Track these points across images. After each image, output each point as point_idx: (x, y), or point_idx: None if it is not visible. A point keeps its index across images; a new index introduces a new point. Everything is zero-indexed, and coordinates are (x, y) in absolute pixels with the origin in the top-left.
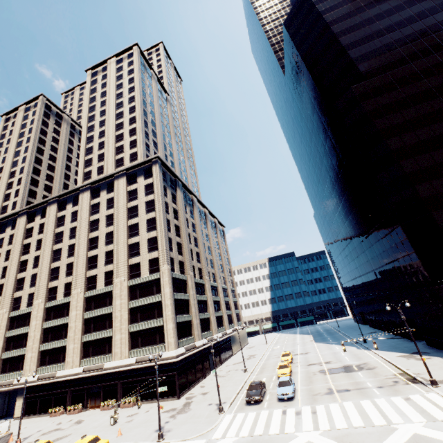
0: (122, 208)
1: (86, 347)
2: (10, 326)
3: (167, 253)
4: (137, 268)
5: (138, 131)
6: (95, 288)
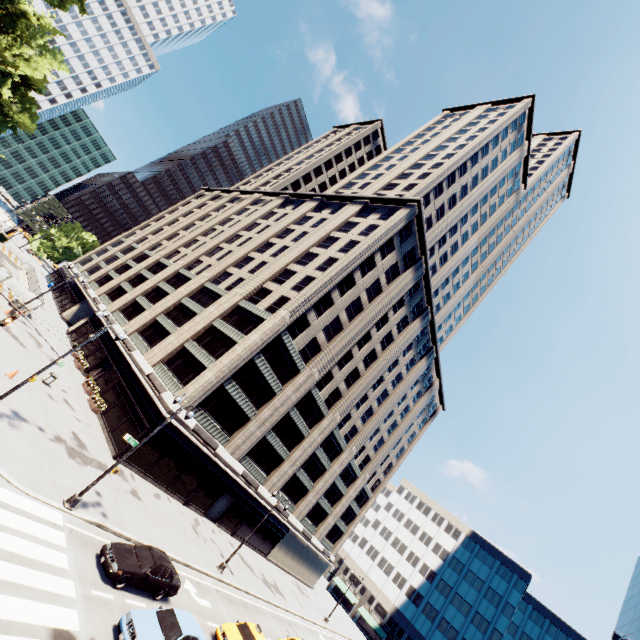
0: (323, 230)
1: (151, 326)
2: (151, 267)
3: (304, 303)
4: (263, 295)
5: (431, 176)
6: (217, 285)
